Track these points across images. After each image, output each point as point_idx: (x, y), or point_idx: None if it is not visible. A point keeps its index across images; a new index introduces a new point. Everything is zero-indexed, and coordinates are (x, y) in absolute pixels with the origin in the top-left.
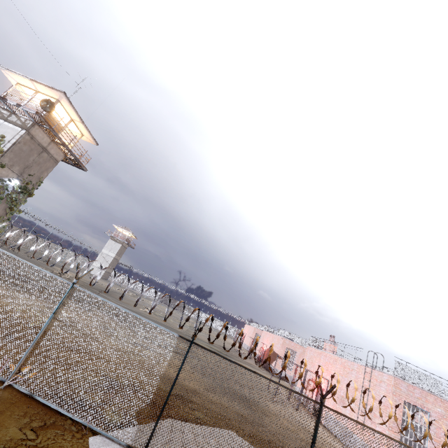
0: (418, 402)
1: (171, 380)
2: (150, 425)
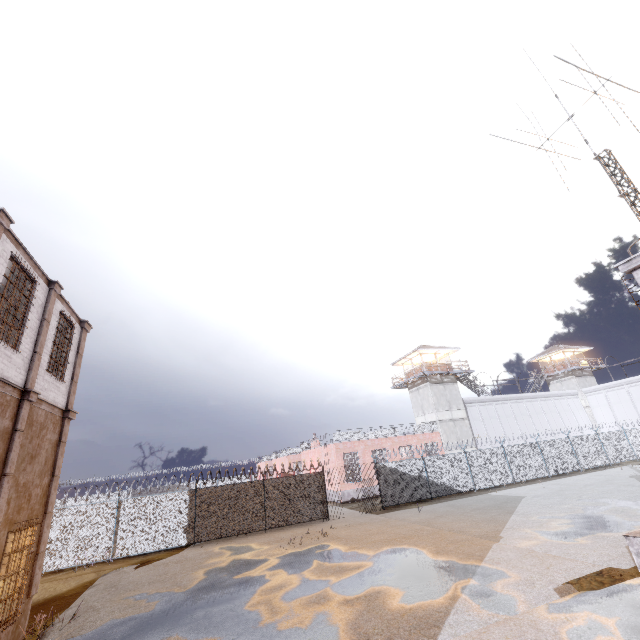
0: (350, 449)
1: (194, 510)
2: (192, 532)
